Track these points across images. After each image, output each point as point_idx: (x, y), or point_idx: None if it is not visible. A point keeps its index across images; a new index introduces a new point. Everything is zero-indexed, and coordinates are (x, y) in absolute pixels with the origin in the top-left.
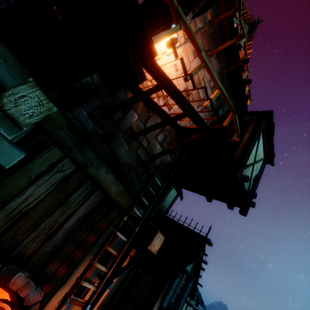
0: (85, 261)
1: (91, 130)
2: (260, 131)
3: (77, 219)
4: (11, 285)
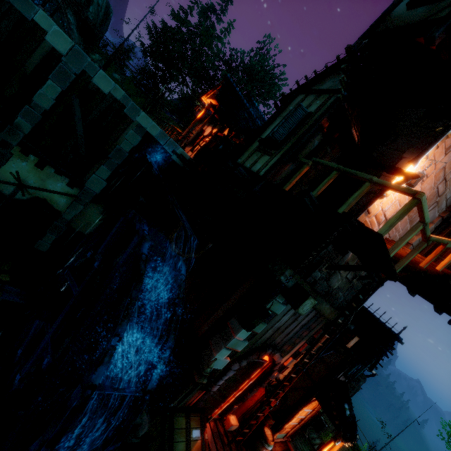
0: (300, 343)
1: (318, 277)
2: None
3: (300, 325)
4: (274, 357)
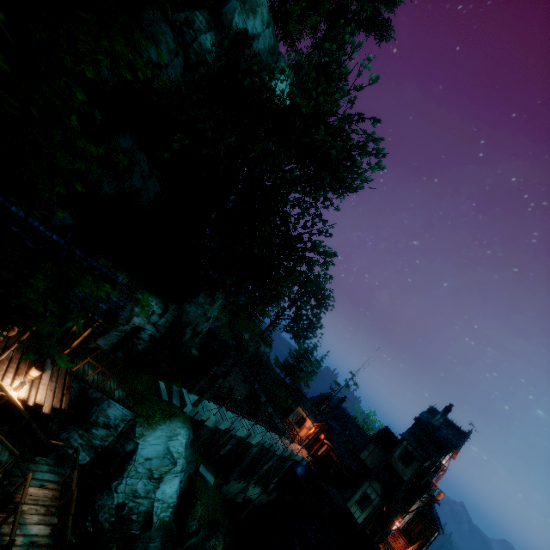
0: None
1: None
2: (433, 536)
3: None
4: None
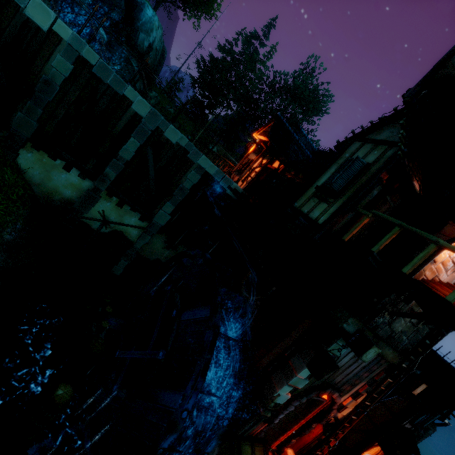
0: (359, 384)
1: (380, 322)
2: None
3: (361, 367)
4: (333, 397)
